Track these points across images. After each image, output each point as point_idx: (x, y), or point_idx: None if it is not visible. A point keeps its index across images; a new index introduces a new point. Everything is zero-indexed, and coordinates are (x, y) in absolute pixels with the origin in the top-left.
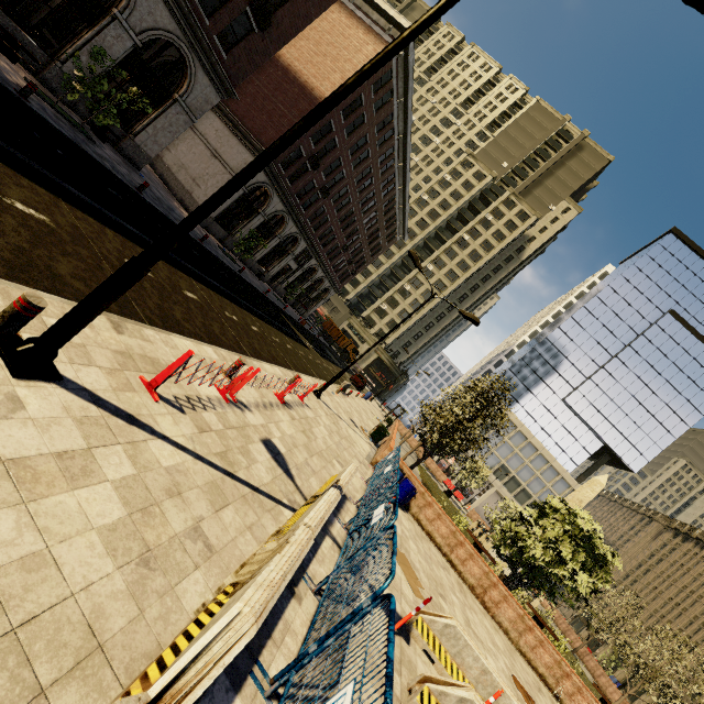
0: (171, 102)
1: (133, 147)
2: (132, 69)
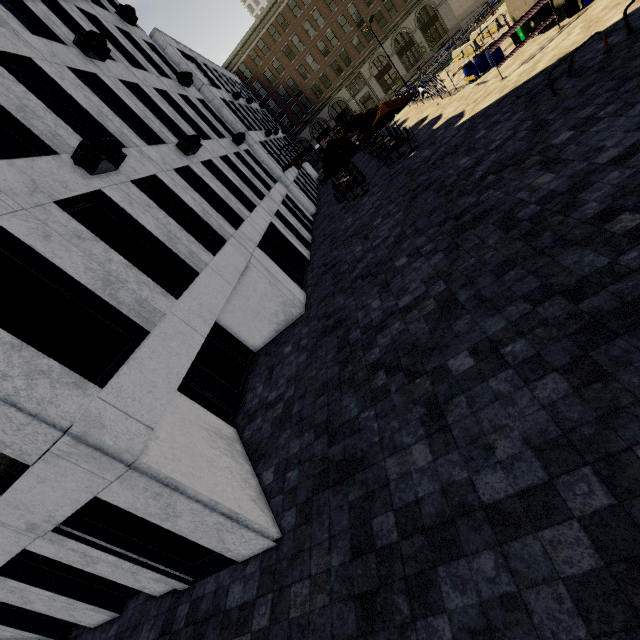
0: (437, 13)
1: (452, 32)
2: (426, 30)
